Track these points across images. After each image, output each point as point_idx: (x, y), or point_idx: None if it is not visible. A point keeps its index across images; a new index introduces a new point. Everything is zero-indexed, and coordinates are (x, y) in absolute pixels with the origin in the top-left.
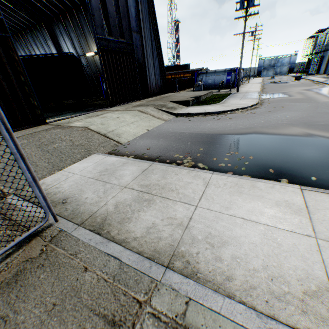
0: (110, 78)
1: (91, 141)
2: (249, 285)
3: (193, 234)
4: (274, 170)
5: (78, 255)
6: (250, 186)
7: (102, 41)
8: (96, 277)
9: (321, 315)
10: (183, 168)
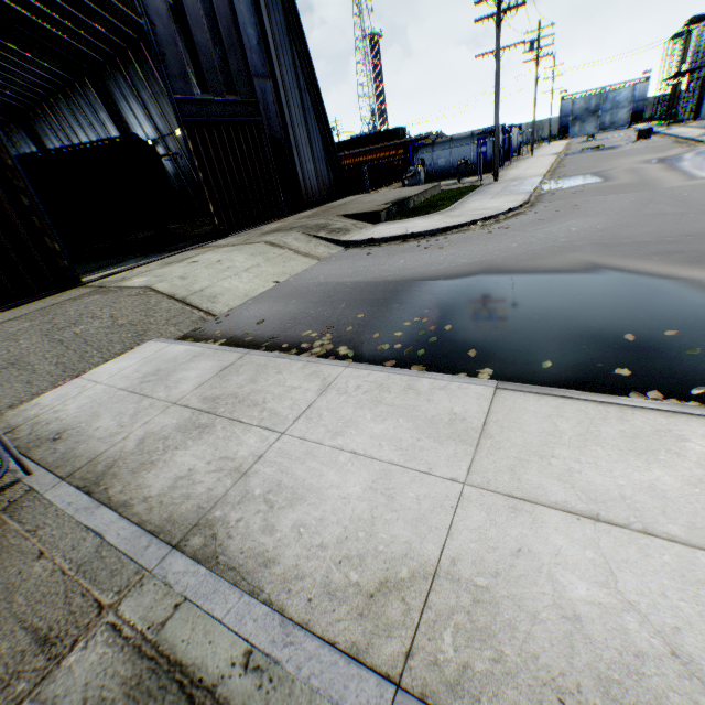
0: (213, 179)
1: (154, 314)
2: (297, 572)
3: (249, 486)
4: (480, 352)
5: (41, 531)
6: (402, 388)
7: (188, 106)
8: (52, 568)
9: (388, 620)
10: (298, 359)
